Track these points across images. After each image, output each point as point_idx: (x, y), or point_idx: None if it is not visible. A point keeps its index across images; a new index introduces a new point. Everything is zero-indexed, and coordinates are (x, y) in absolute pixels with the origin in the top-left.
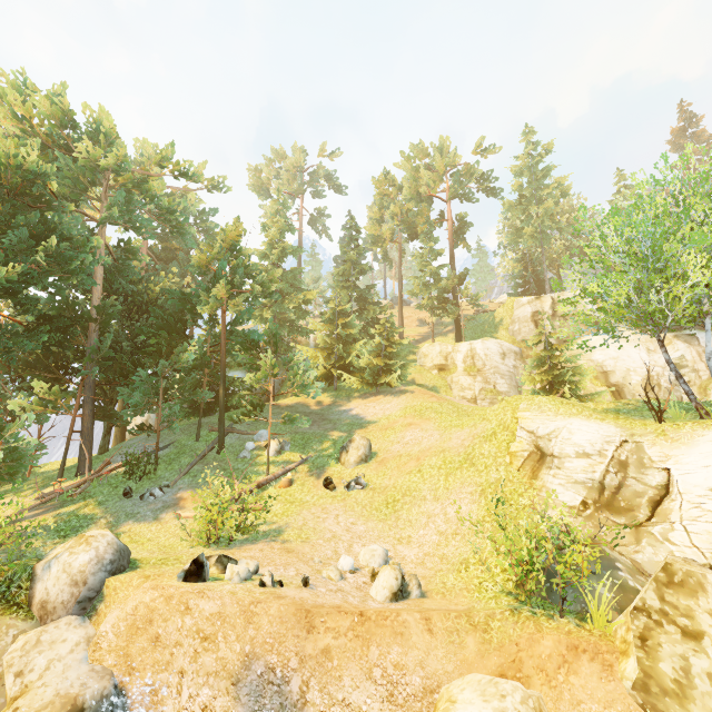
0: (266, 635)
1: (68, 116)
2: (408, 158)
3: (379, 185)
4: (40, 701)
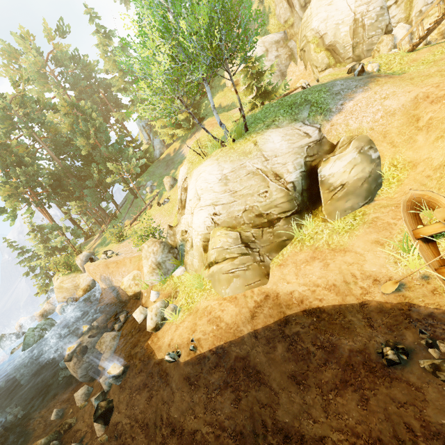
0: (102, 271)
1: None
2: None
3: None
4: (83, 286)
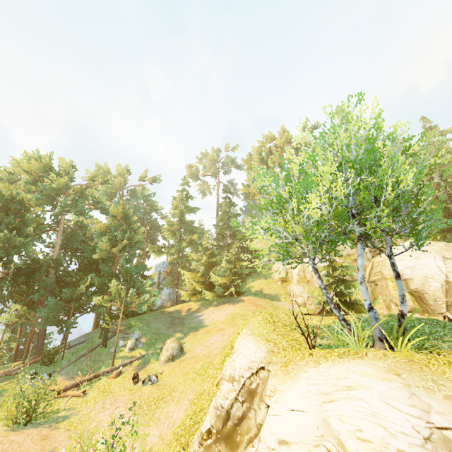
0: None
1: (49, 166)
2: (262, 143)
3: (247, 162)
4: None
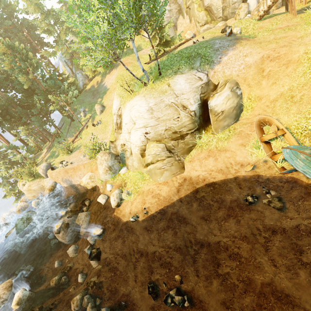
0: (63, 175)
1: None
2: None
3: None
4: (48, 187)
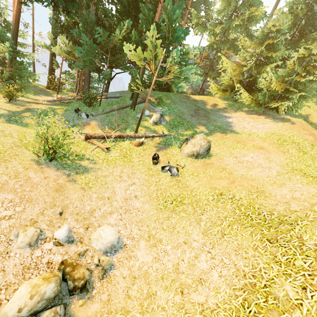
0: None
1: None
2: None
3: None
4: None
